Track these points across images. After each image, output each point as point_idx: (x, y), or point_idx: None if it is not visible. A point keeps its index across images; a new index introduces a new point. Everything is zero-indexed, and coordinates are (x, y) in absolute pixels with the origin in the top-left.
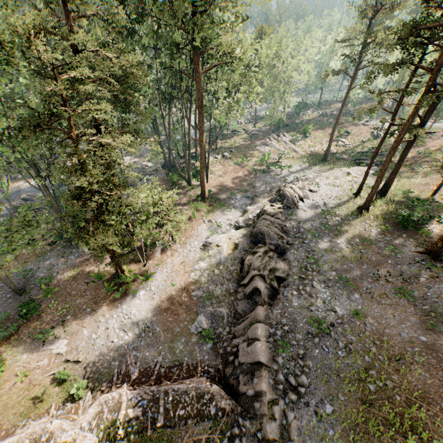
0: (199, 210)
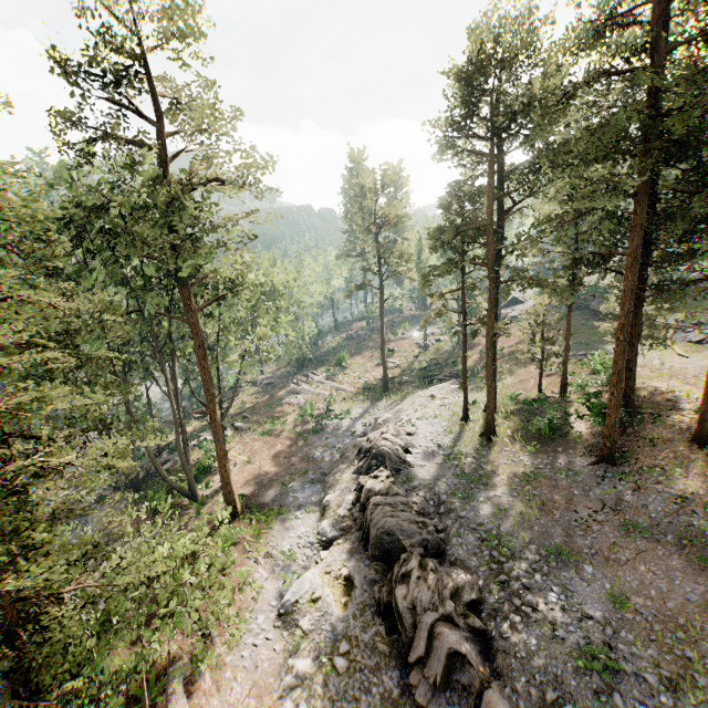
0: (236, 543)
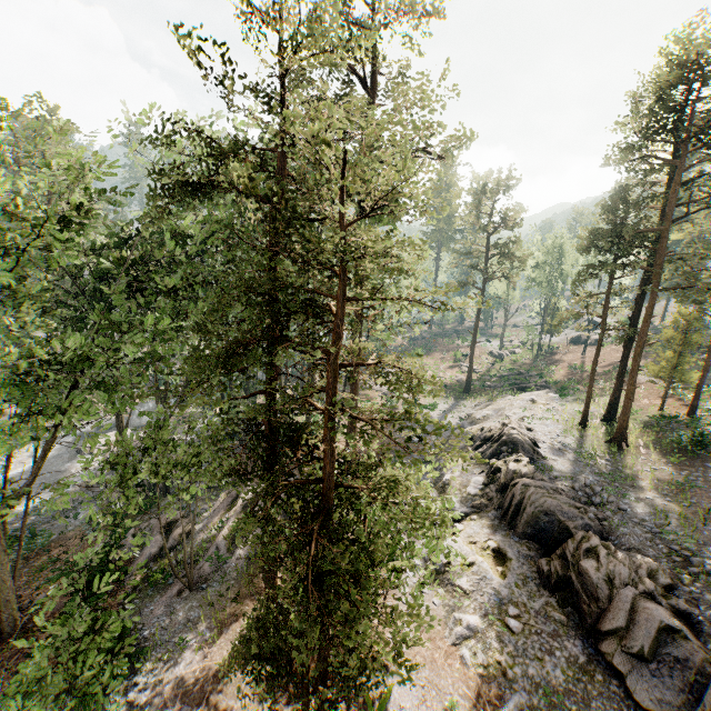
0: None
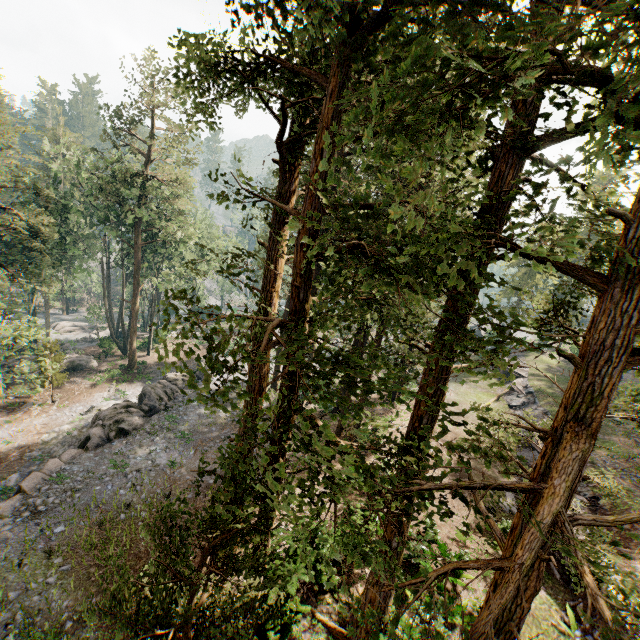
0: (114, 379)
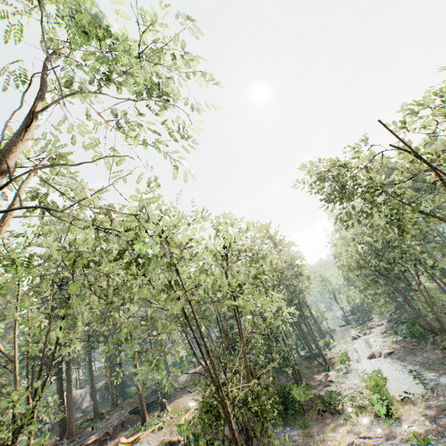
0: None
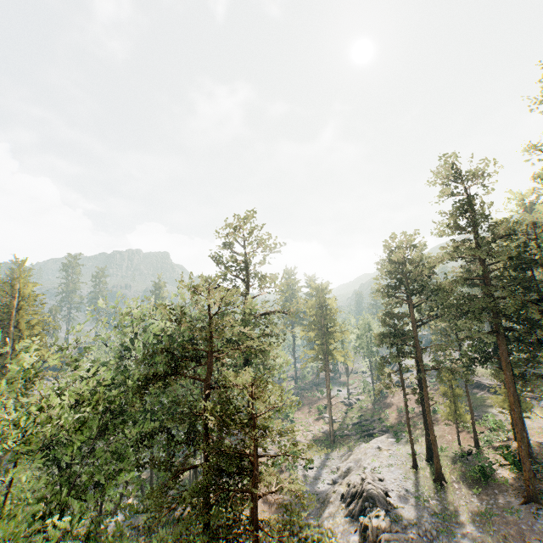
0: None
